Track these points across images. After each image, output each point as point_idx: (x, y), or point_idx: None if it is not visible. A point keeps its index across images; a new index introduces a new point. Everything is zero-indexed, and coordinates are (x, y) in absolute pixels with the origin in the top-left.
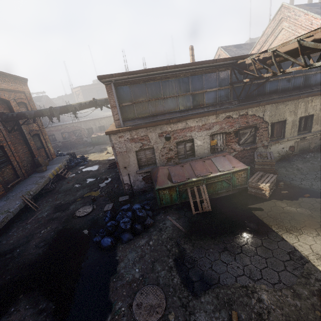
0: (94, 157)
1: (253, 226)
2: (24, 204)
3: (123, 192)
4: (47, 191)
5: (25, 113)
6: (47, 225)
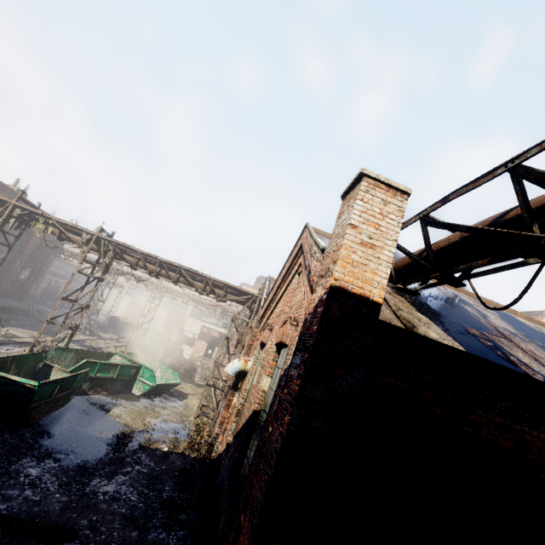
0: None
1: None
2: None
3: None
4: None
5: None
6: None
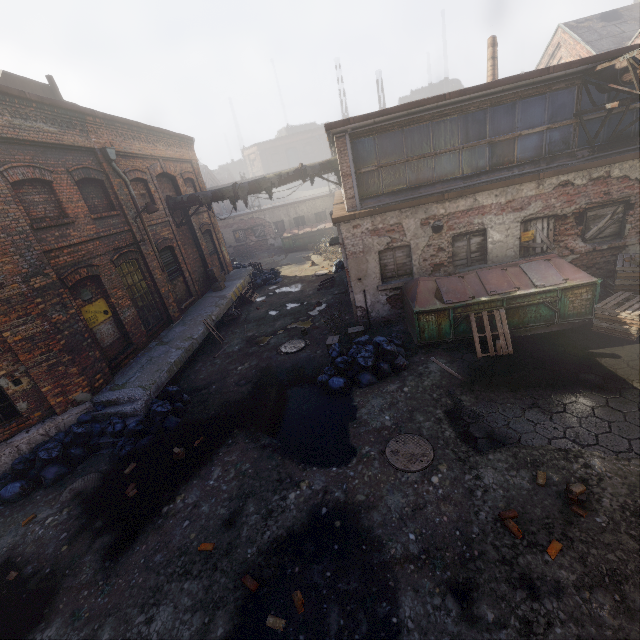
0: (291, 272)
1: (594, 379)
2: (207, 333)
3: (352, 323)
4: (230, 319)
5: (199, 195)
6: (244, 361)
